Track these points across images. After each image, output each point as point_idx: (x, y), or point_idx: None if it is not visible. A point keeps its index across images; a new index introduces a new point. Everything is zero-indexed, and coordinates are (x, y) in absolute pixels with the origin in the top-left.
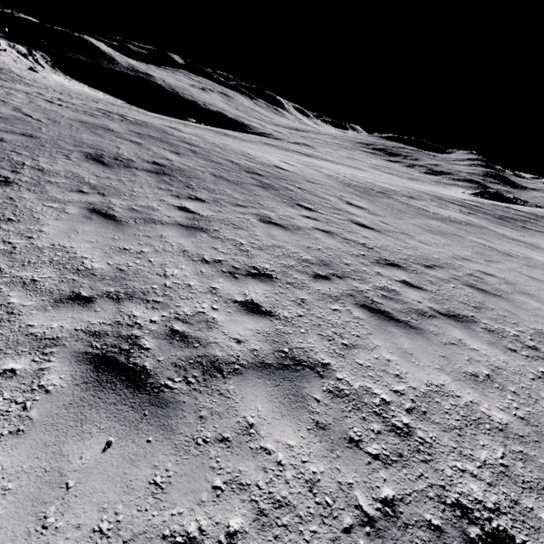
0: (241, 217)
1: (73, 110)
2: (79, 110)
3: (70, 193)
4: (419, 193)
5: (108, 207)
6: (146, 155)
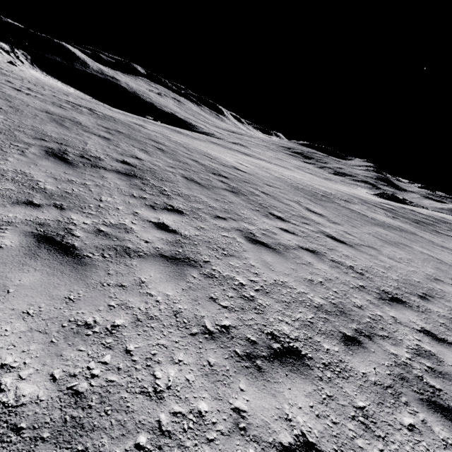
0: (226, 235)
1: (41, 100)
2: (47, 100)
3: (14, 206)
4: (348, 196)
5: (65, 230)
6: (115, 153)
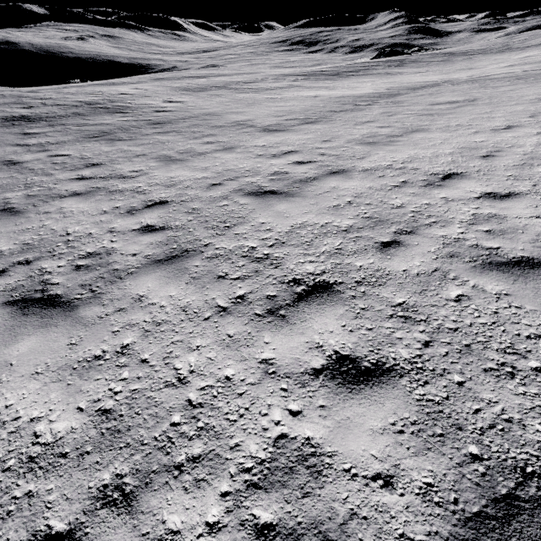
0: (64, 128)
1: None
2: None
3: None
4: (269, 76)
5: None
6: (1, 115)
